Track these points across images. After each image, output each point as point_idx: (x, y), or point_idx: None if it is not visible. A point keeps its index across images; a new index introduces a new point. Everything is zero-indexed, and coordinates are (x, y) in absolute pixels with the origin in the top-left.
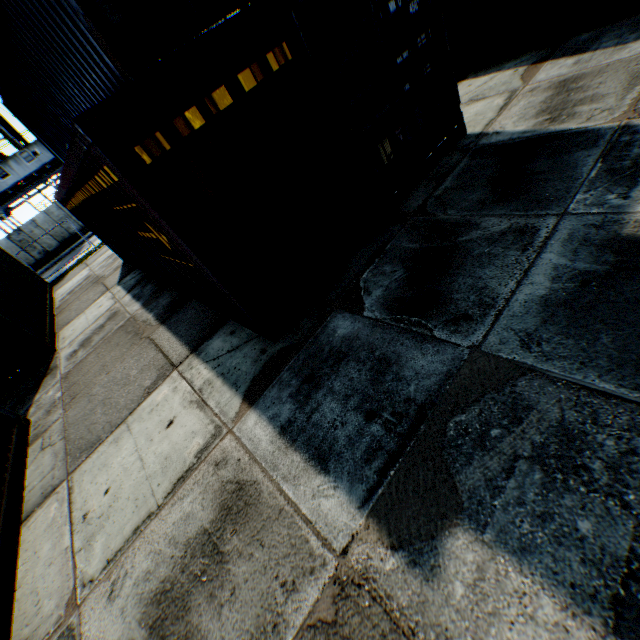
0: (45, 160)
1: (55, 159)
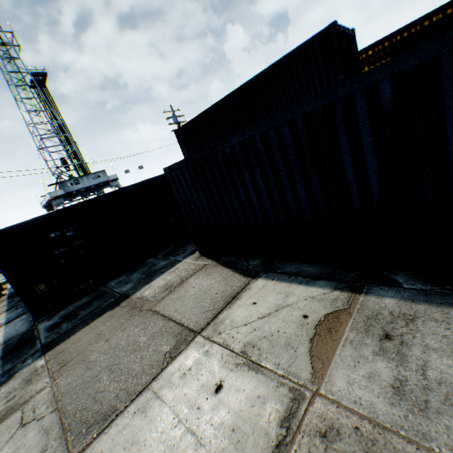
0: (102, 180)
1: (107, 181)
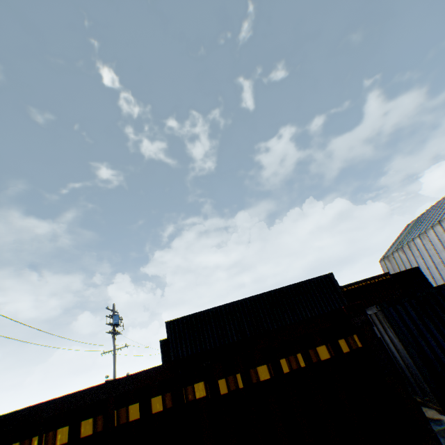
0: None
1: None
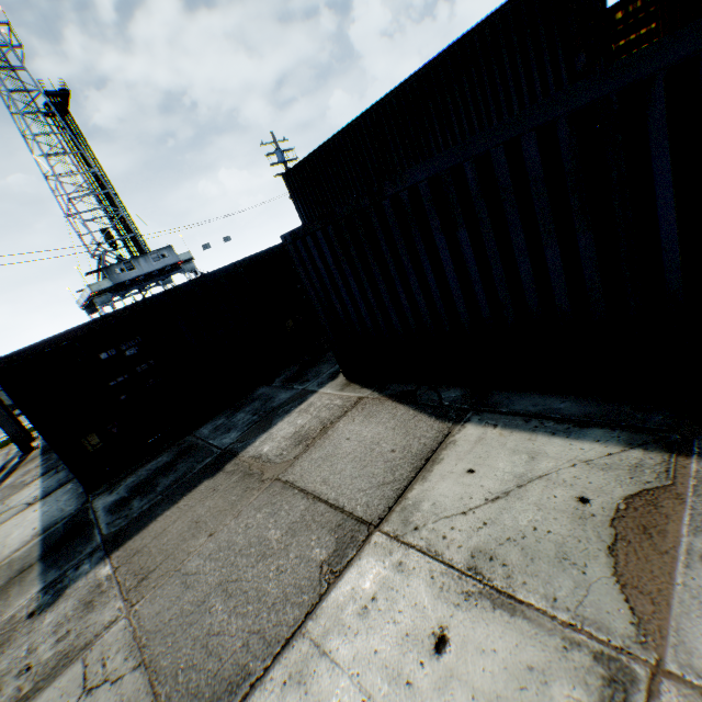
0: (168, 262)
1: (176, 263)
